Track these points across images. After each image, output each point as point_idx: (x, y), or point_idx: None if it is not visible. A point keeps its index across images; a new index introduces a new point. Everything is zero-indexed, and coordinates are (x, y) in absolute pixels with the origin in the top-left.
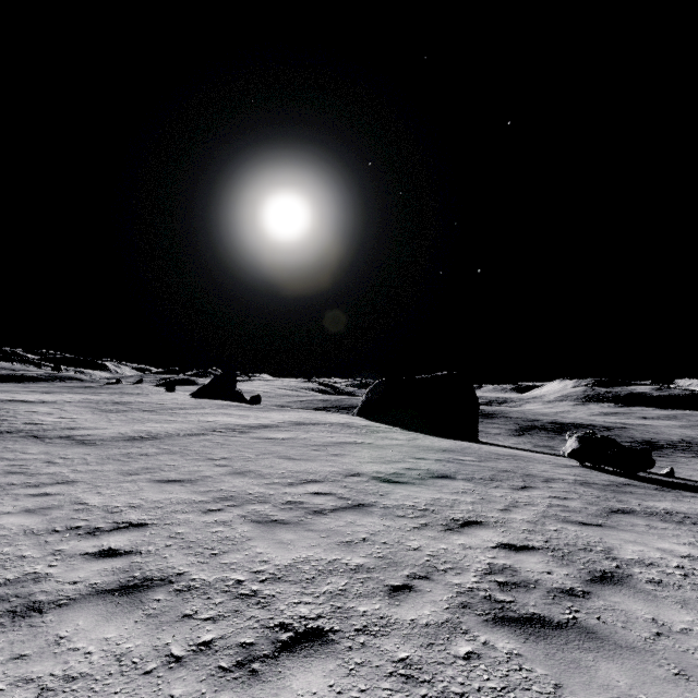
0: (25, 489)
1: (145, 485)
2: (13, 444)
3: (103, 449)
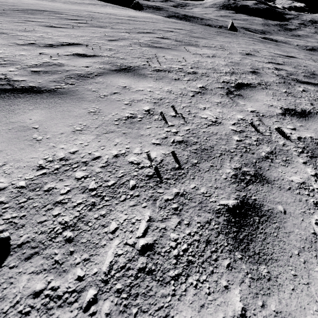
0: None
1: None
2: None
3: None
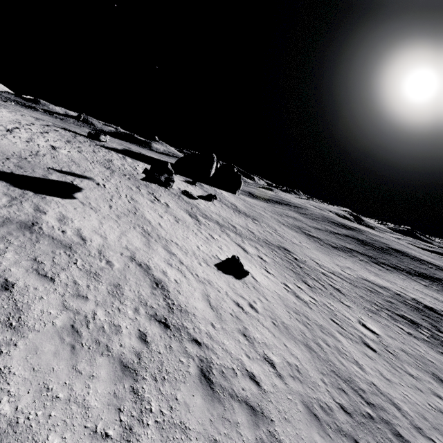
0: None
1: None
2: None
3: None
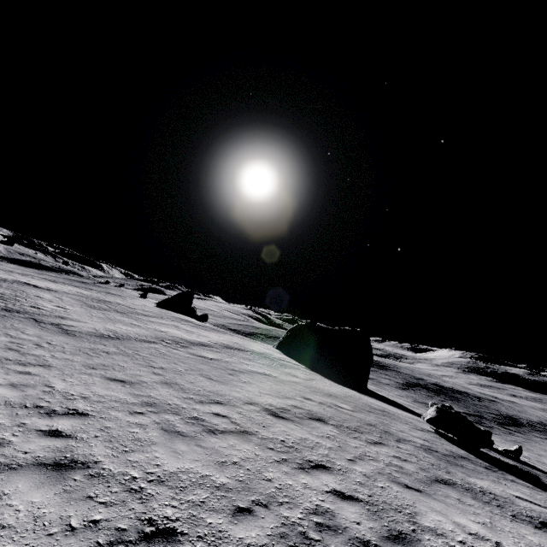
0: (16, 365)
1: (98, 380)
2: (18, 323)
3: (78, 341)
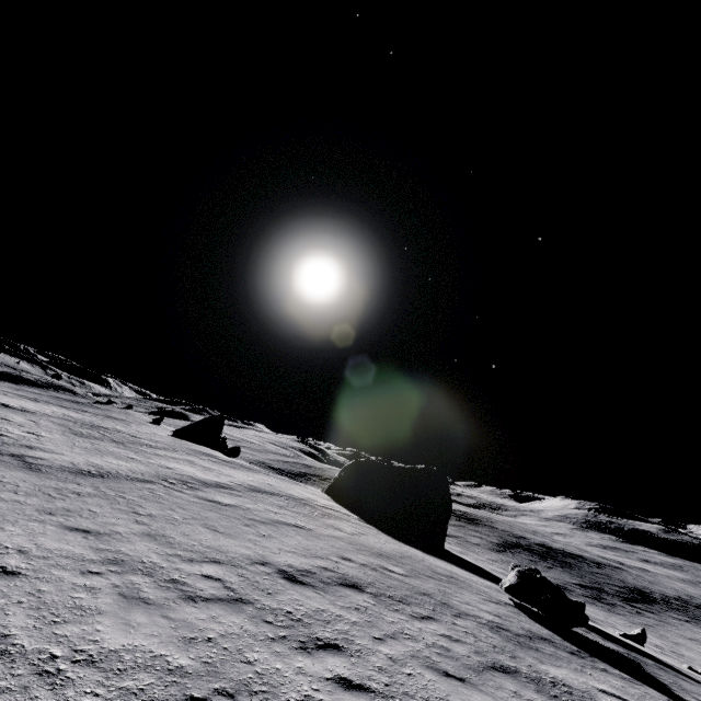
0: None
1: (51, 529)
2: None
3: (42, 478)
